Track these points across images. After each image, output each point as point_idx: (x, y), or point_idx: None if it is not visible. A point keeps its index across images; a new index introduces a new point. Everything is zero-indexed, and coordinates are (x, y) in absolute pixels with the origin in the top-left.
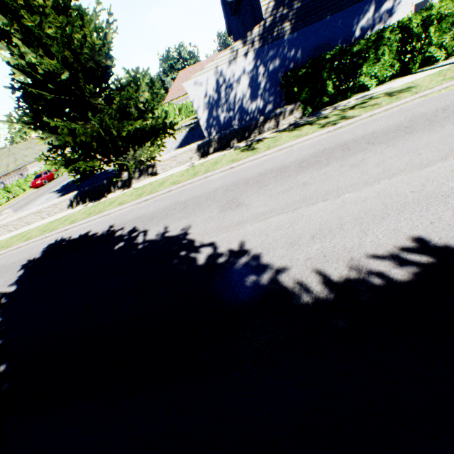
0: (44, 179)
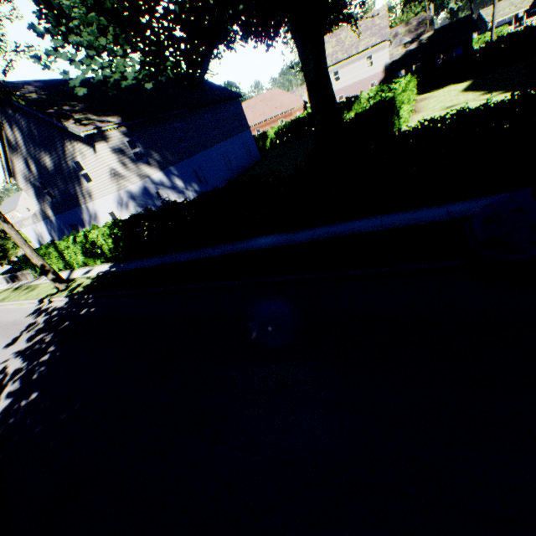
0: None
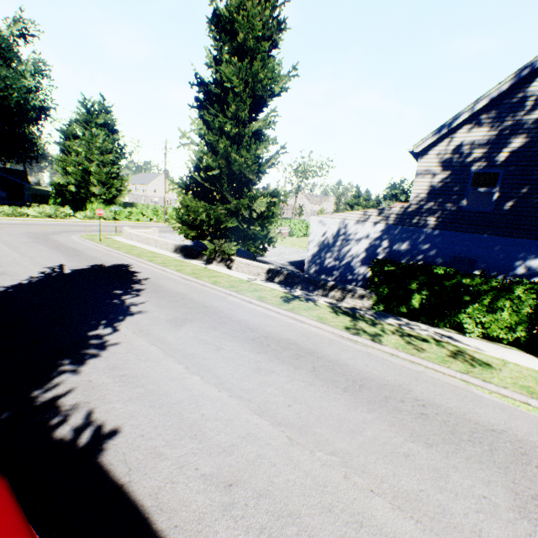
0: None
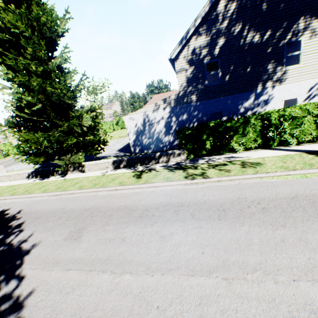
0: None
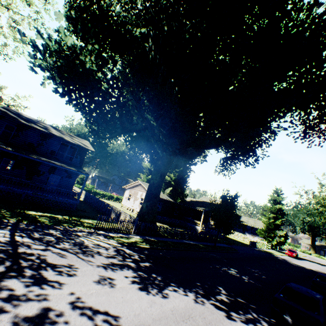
0: None
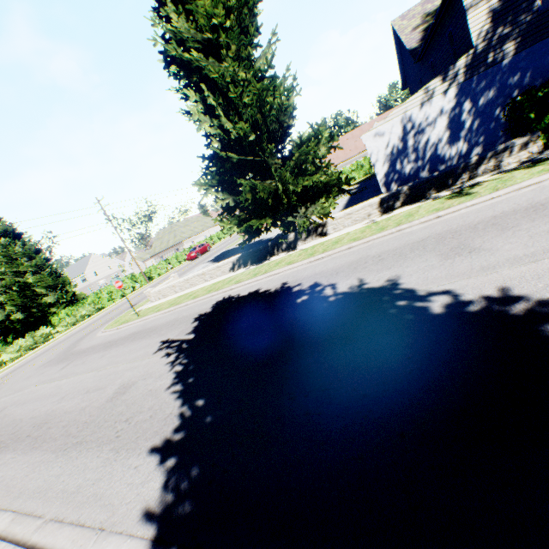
0: (197, 252)
